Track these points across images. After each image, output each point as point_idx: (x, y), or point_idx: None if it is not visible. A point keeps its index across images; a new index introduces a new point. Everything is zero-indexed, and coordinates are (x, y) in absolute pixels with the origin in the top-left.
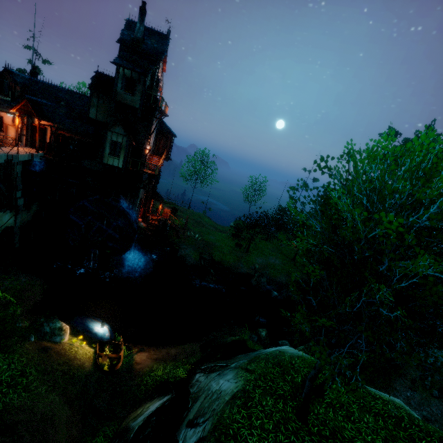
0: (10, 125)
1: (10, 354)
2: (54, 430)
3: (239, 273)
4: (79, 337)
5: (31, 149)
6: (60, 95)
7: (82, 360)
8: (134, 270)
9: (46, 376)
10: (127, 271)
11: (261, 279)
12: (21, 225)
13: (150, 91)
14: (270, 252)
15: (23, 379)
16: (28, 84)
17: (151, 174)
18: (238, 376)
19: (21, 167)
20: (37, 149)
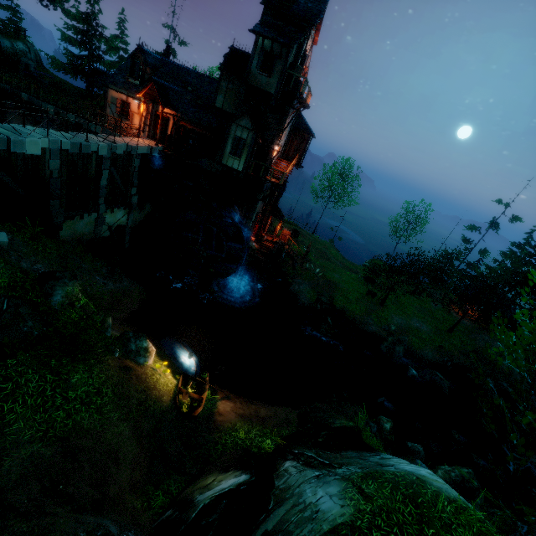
0: (136, 113)
1: (90, 367)
2: (116, 468)
3: (365, 331)
4: (165, 363)
5: (151, 142)
6: (188, 79)
7: (162, 391)
8: (237, 297)
9: (121, 400)
10: (229, 297)
11: (396, 347)
12: (133, 225)
13: (292, 70)
14: (416, 312)
15: (98, 399)
16: (159, 66)
17: (274, 182)
18: (346, 495)
19: (139, 160)
20: (157, 141)
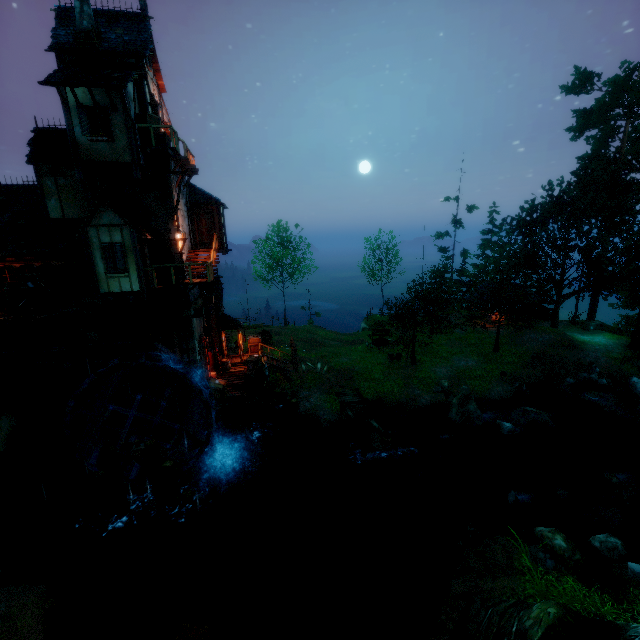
0: None
1: None
2: None
3: (420, 409)
4: None
5: None
6: None
7: None
8: (232, 472)
9: None
10: (220, 480)
11: (468, 407)
12: None
13: (144, 123)
14: (450, 349)
15: None
16: None
17: (200, 283)
18: None
19: None
20: None
